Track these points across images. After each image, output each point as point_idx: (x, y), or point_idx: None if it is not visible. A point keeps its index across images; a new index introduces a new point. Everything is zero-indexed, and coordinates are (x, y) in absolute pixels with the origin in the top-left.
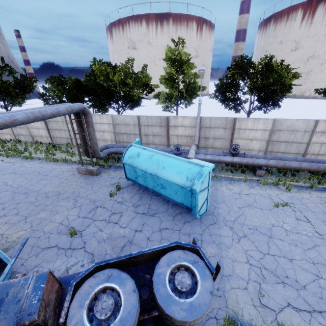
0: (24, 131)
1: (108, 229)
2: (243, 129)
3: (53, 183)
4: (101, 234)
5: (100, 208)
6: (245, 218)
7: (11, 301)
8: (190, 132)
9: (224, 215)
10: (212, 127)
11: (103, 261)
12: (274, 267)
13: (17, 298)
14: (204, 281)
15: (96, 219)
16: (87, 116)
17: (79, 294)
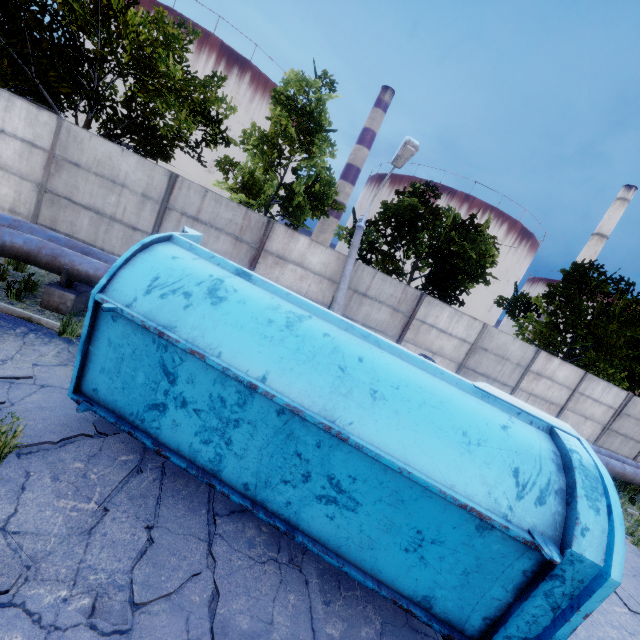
0: None
1: None
2: (429, 324)
3: None
4: None
5: None
6: None
7: None
8: (314, 289)
9: None
10: (370, 295)
11: None
12: None
13: None
14: None
15: None
16: None
17: None
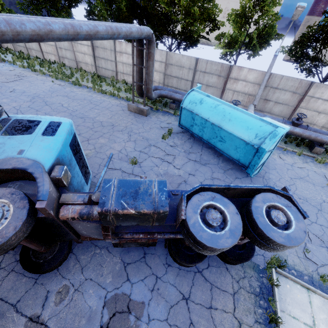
0: (69, 54)
1: (164, 167)
2: (316, 97)
3: (106, 114)
4: (158, 169)
5: (153, 146)
6: (296, 189)
7: (144, 193)
8: (251, 90)
9: (275, 180)
10: (279, 88)
11: (205, 184)
12: (320, 234)
13: (148, 192)
14: (298, 222)
15: (151, 156)
16: (151, 46)
17: (191, 203)
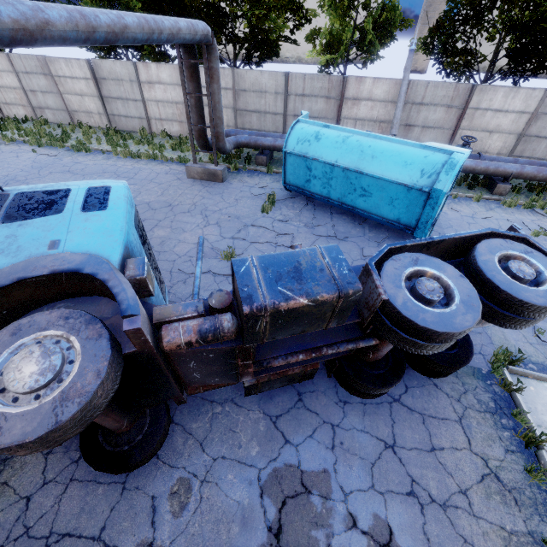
0: (52, 99)
1: None
2: (483, 109)
3: (151, 190)
4: None
5: (251, 227)
6: None
7: (311, 270)
8: (382, 113)
9: None
10: (425, 102)
11: (396, 242)
12: None
13: (316, 267)
14: None
15: (253, 241)
16: (212, 56)
17: (386, 275)
